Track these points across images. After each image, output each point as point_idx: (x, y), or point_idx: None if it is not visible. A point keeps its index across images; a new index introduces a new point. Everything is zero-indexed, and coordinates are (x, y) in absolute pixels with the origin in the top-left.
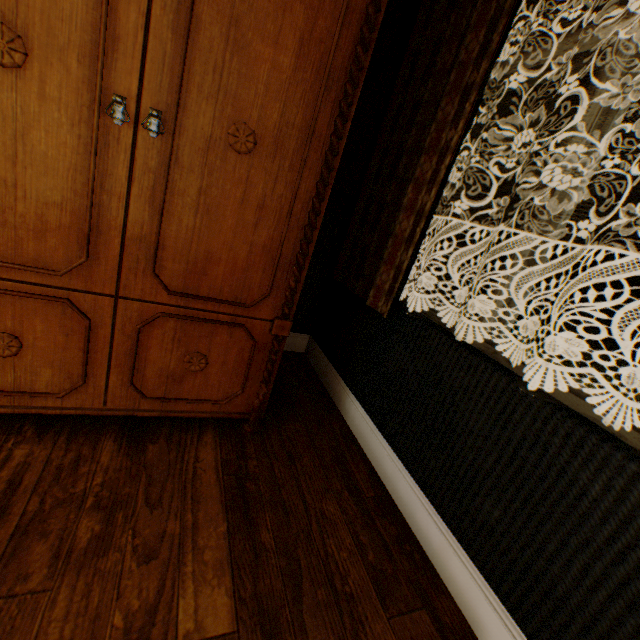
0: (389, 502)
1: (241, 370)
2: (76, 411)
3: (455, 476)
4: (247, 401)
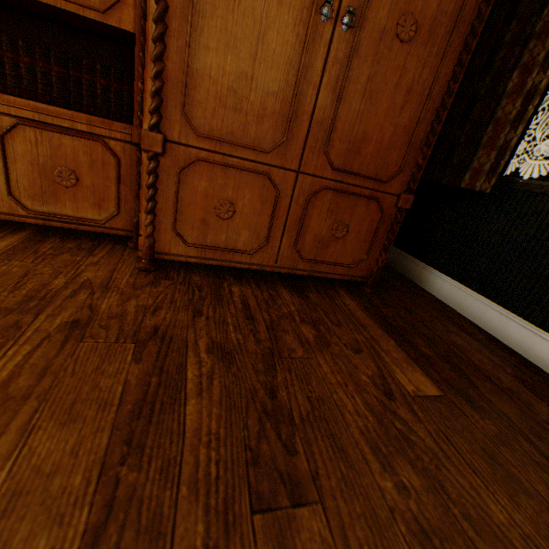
0: (499, 343)
1: (368, 239)
2: (257, 267)
3: None
4: (367, 267)
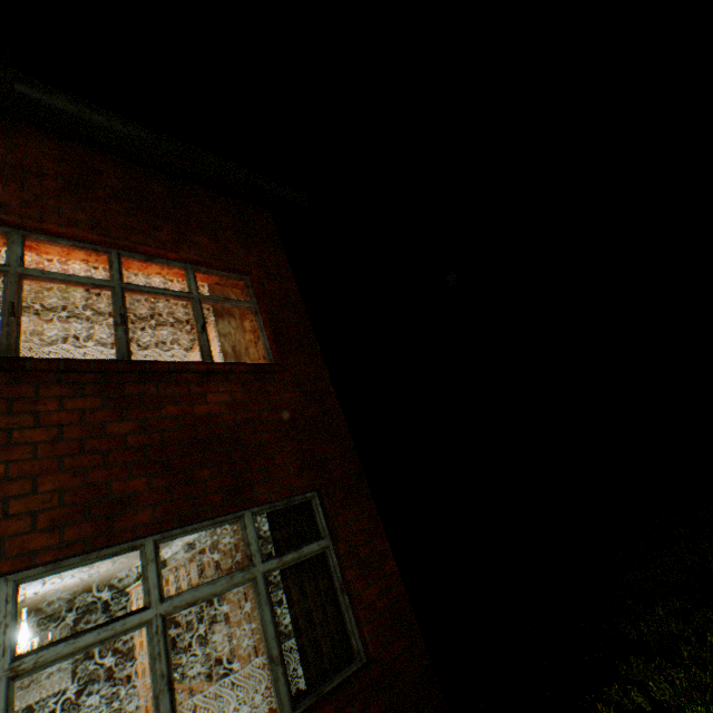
0: None
1: None
2: None
3: None
4: None
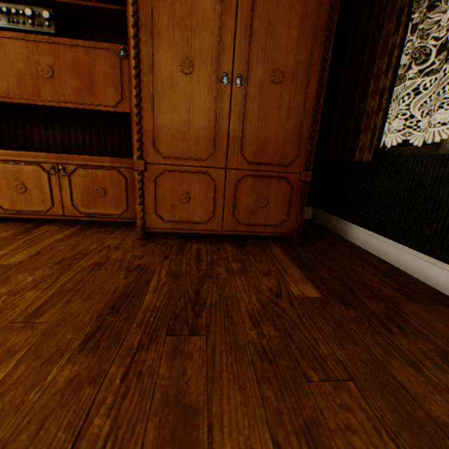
0: (398, 270)
1: (285, 205)
2: (210, 232)
3: (447, 231)
4: (290, 225)
